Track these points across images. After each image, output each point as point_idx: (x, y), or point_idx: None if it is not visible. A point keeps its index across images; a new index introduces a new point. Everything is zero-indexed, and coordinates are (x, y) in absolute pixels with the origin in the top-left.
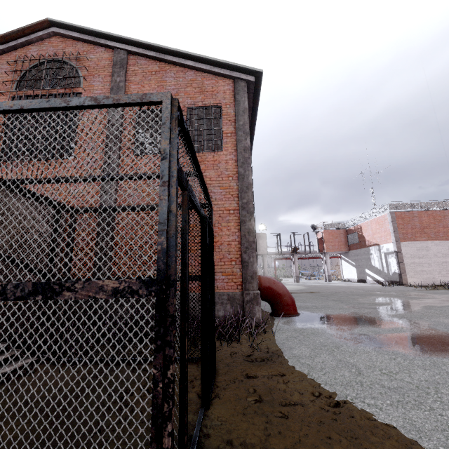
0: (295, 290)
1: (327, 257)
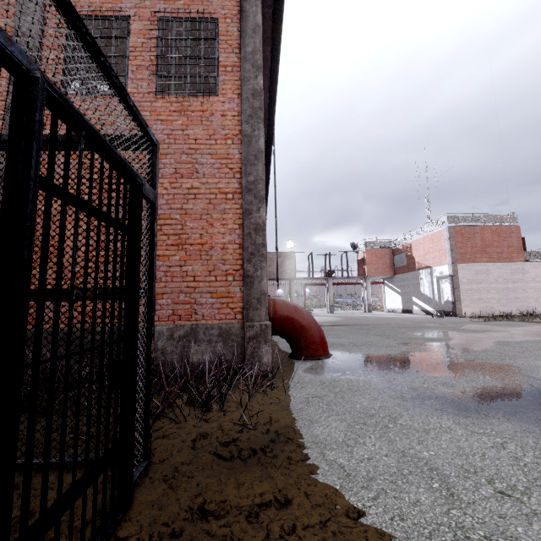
0: (327, 322)
1: (369, 283)
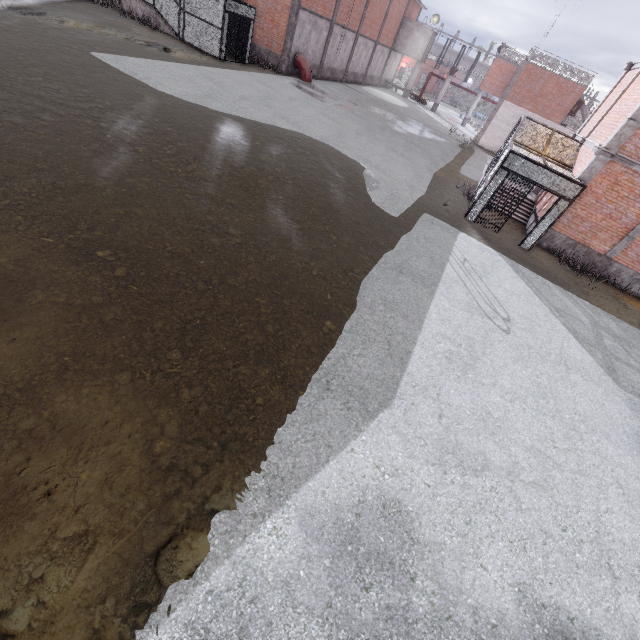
0: (382, 99)
1: (478, 97)
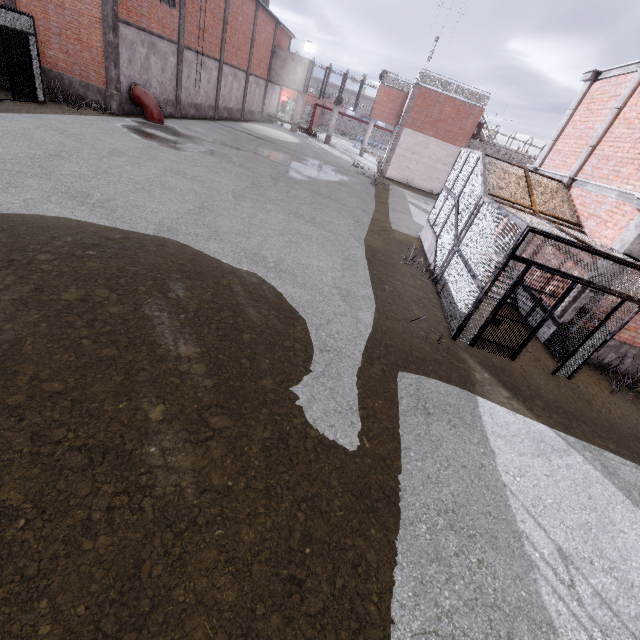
0: (268, 136)
1: (371, 126)
